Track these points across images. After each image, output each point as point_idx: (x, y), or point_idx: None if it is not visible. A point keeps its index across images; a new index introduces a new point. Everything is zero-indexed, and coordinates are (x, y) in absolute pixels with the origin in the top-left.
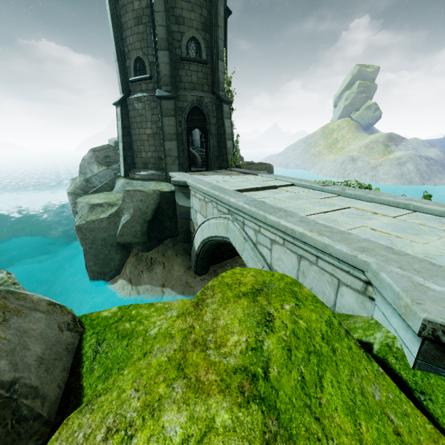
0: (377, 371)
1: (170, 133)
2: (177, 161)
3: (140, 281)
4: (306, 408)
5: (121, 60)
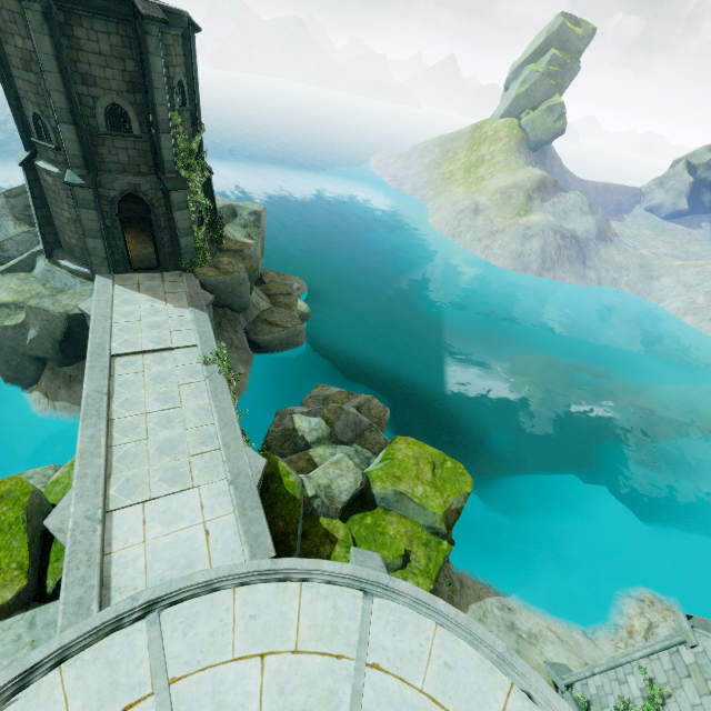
0: (24, 537)
1: (93, 229)
2: (106, 263)
3: (58, 397)
4: None
5: (14, 106)
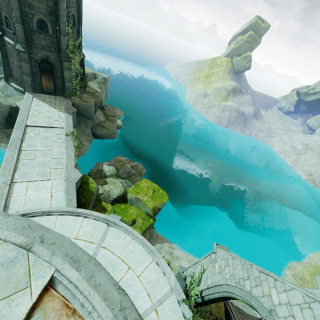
0: None
1: (26, 71)
2: (31, 87)
3: (2, 141)
4: None
5: None
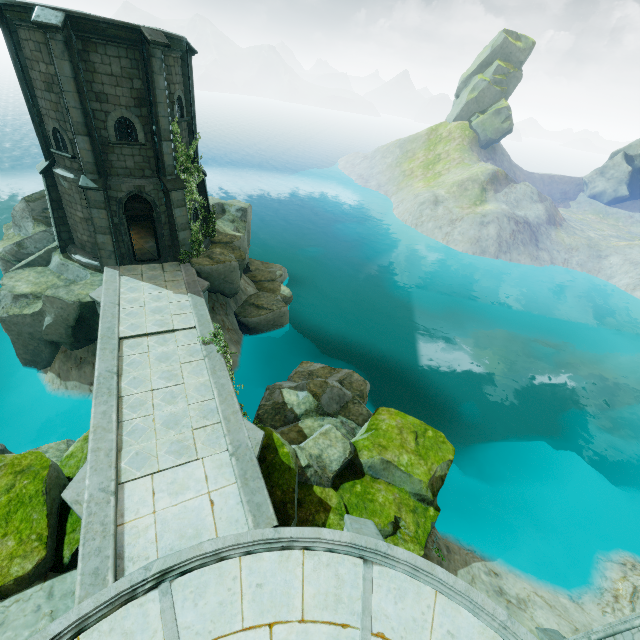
0: (43, 509)
1: (102, 226)
2: (114, 256)
3: (69, 377)
4: (5, 519)
5: (37, 122)
